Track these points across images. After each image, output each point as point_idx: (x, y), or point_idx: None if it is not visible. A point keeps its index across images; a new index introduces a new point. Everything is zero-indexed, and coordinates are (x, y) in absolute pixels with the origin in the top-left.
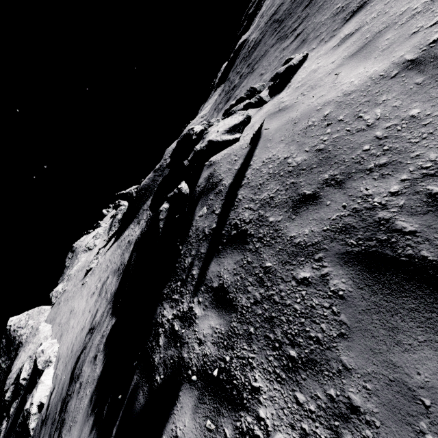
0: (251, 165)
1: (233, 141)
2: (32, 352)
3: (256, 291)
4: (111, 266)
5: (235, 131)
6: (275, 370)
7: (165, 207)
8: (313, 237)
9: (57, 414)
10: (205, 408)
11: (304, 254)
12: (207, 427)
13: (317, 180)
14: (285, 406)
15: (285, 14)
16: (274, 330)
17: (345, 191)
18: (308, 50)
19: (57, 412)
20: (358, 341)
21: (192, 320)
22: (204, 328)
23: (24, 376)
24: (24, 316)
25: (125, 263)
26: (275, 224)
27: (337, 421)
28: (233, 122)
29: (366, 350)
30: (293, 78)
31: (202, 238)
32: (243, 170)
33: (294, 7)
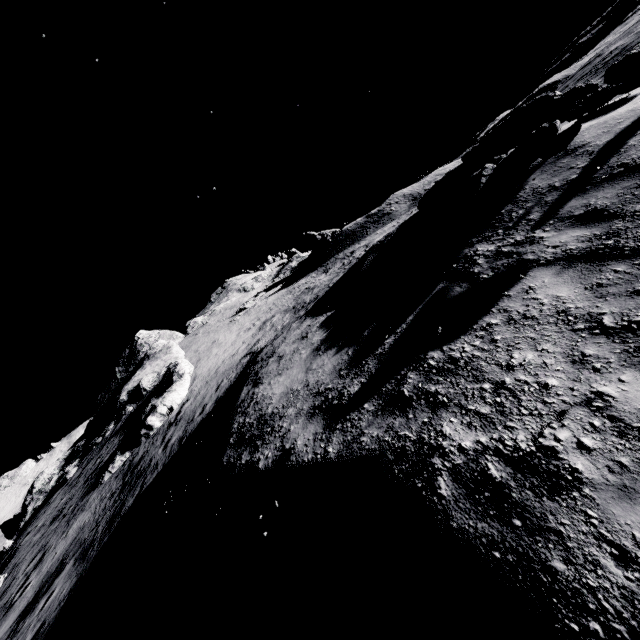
0: None
1: None
2: (159, 367)
3: None
4: (278, 308)
5: None
6: None
7: (491, 165)
8: None
9: (196, 415)
10: (577, 269)
11: None
12: None
13: None
14: None
15: None
16: None
17: None
18: None
19: (196, 414)
20: None
21: (536, 241)
22: (560, 239)
23: (146, 387)
24: (155, 334)
25: (307, 302)
26: None
27: None
28: None
29: None
30: None
31: (549, 191)
32: (638, 124)
33: None
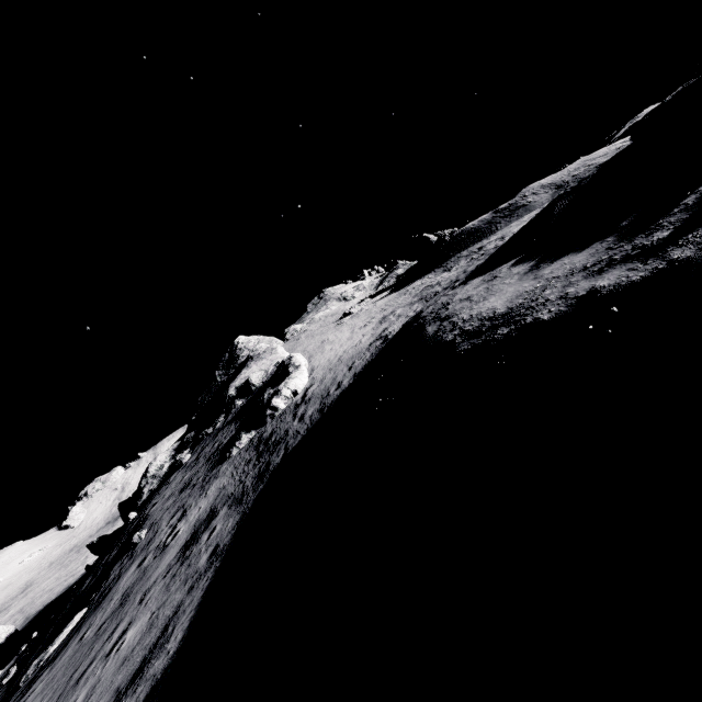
0: None
1: None
2: (266, 366)
3: None
4: (395, 306)
5: None
6: None
7: None
8: None
9: (331, 391)
10: None
11: None
12: None
13: None
14: None
15: None
16: None
17: None
18: None
19: (330, 390)
20: None
21: None
22: None
23: (255, 383)
24: (255, 339)
25: (439, 290)
26: None
27: None
28: None
29: None
30: None
31: None
32: None
33: None
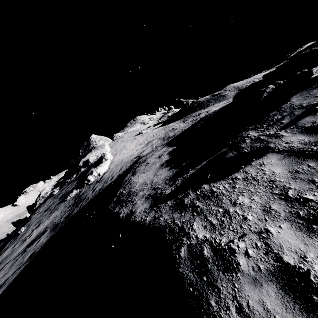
0: None
1: None
2: (98, 154)
3: None
4: (156, 136)
5: None
6: None
7: (272, 86)
8: None
9: (108, 180)
10: (290, 159)
11: None
12: None
13: None
14: None
15: None
16: None
17: None
18: None
19: (108, 180)
20: None
21: (279, 136)
22: (291, 139)
23: (91, 161)
24: (99, 137)
25: (170, 136)
26: None
27: None
28: None
29: None
30: None
31: (298, 108)
32: None
33: None
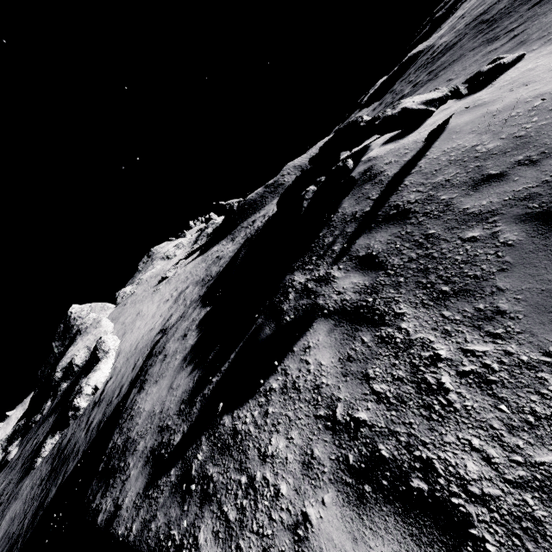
0: (427, 156)
1: (427, 112)
2: (90, 342)
3: (412, 252)
4: (192, 278)
5: (430, 105)
6: (423, 301)
7: (312, 188)
8: (490, 206)
9: (114, 397)
10: (342, 329)
11: (476, 220)
12: (388, 271)
13: (509, 161)
14: (429, 320)
15: (500, 13)
16: (427, 277)
17: (538, 168)
18: (526, 52)
19: (114, 396)
20: (519, 271)
21: (330, 280)
22: (344, 284)
23: (78, 363)
24: (87, 307)
25: (212, 275)
26: (447, 200)
27: (480, 322)
28: (431, 96)
29: (524, 276)
30: (498, 78)
31: (351, 220)
32: (415, 160)
33: (517, 5)
